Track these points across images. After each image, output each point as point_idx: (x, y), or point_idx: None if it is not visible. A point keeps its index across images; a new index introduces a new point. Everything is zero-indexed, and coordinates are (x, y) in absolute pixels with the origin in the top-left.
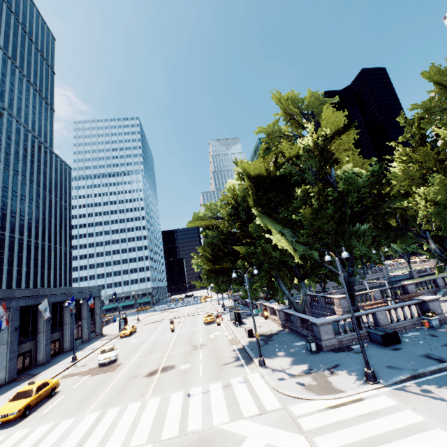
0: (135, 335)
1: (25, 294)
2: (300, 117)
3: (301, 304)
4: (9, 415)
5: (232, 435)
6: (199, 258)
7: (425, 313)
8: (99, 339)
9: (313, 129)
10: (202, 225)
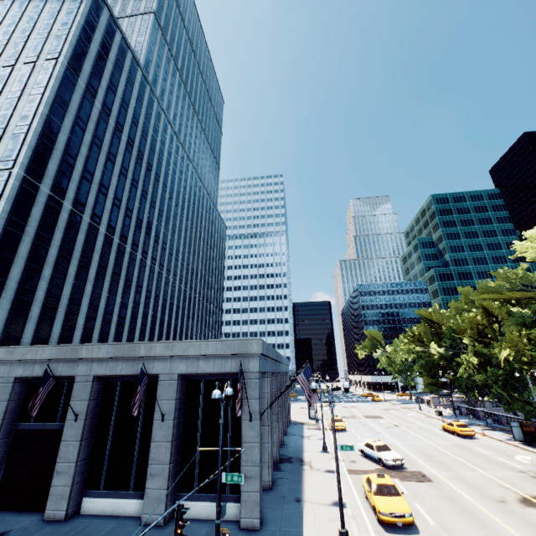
0: (353, 431)
1: (279, 359)
2: None
3: None
4: (405, 515)
5: None
6: (411, 342)
7: None
8: (301, 426)
9: None
10: (497, 299)
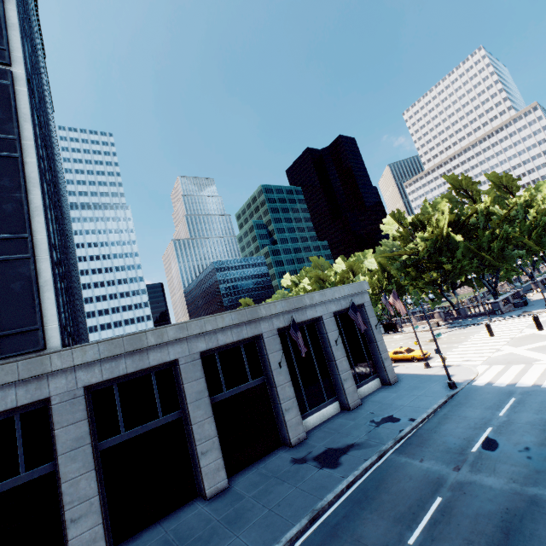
0: None
1: None
2: (477, 193)
3: (457, 304)
4: (427, 353)
5: (543, 320)
6: None
7: (522, 295)
8: None
9: (487, 201)
10: (386, 257)
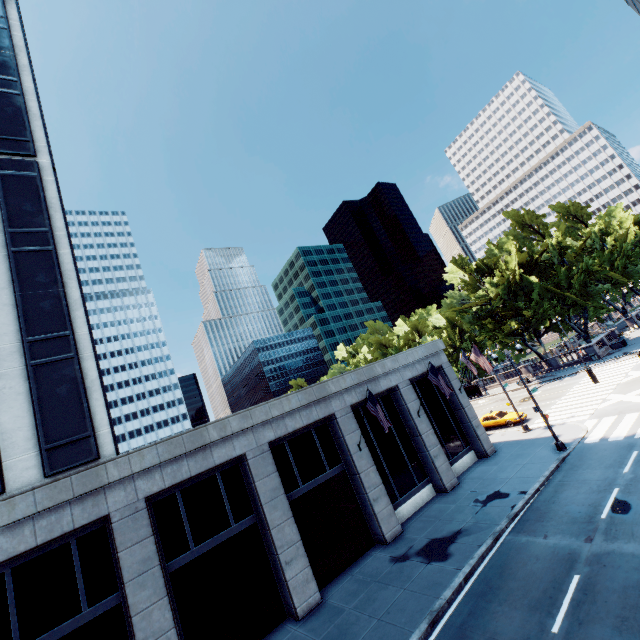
0: None
1: None
2: (546, 227)
3: (545, 354)
4: (523, 414)
5: None
6: None
7: (618, 334)
8: None
9: (558, 234)
10: (454, 310)
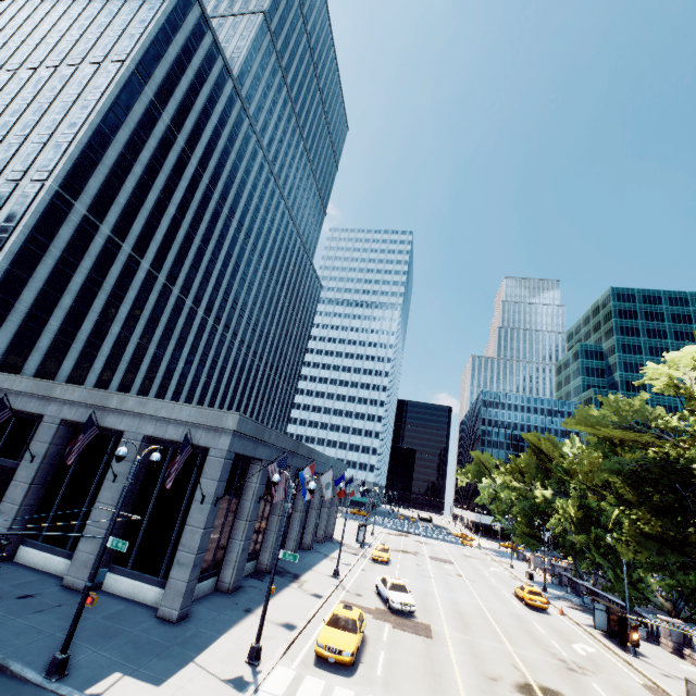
0: (396, 567)
1: (304, 452)
2: None
3: None
4: (343, 653)
5: None
6: (508, 475)
7: None
8: (337, 546)
9: None
10: (596, 433)
